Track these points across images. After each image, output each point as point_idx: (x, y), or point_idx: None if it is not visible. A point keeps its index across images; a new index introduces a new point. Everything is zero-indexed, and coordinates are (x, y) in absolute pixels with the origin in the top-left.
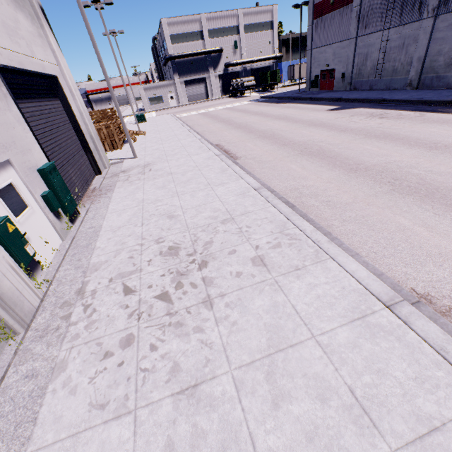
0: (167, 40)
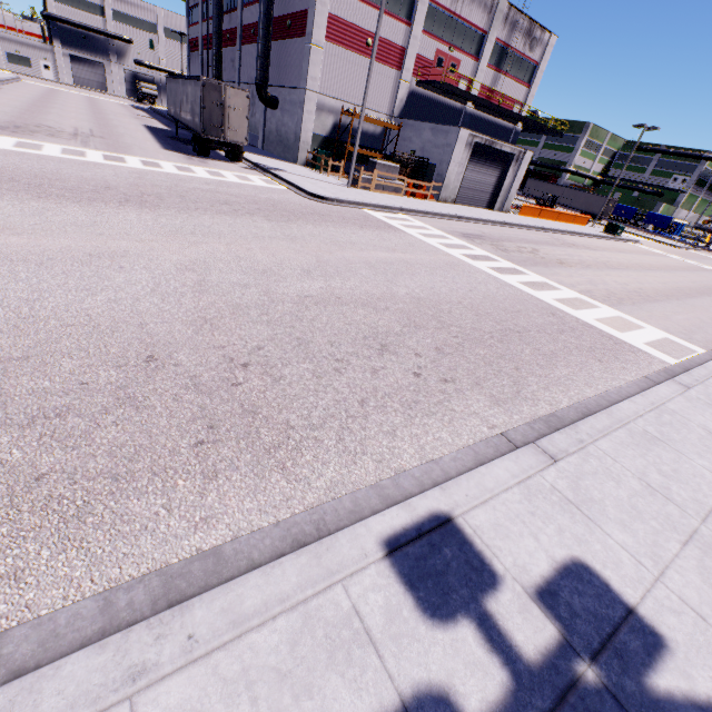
0: None
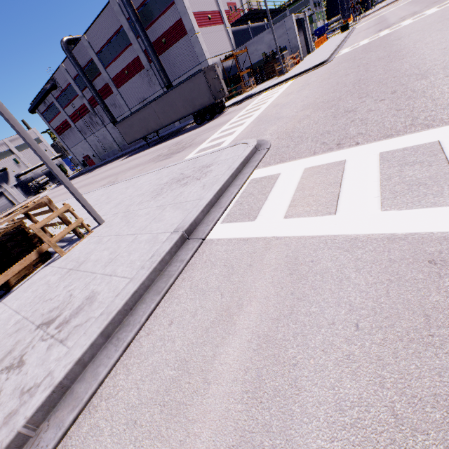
0: None
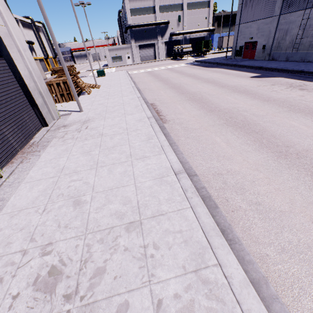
0: (127, 13)
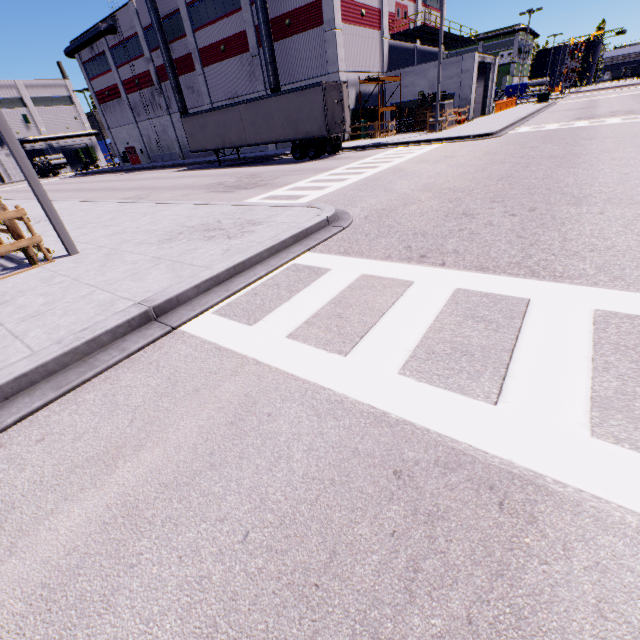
0: None
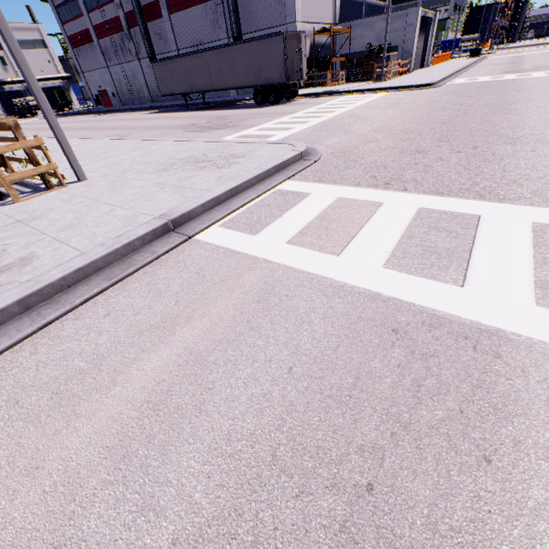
0: None
